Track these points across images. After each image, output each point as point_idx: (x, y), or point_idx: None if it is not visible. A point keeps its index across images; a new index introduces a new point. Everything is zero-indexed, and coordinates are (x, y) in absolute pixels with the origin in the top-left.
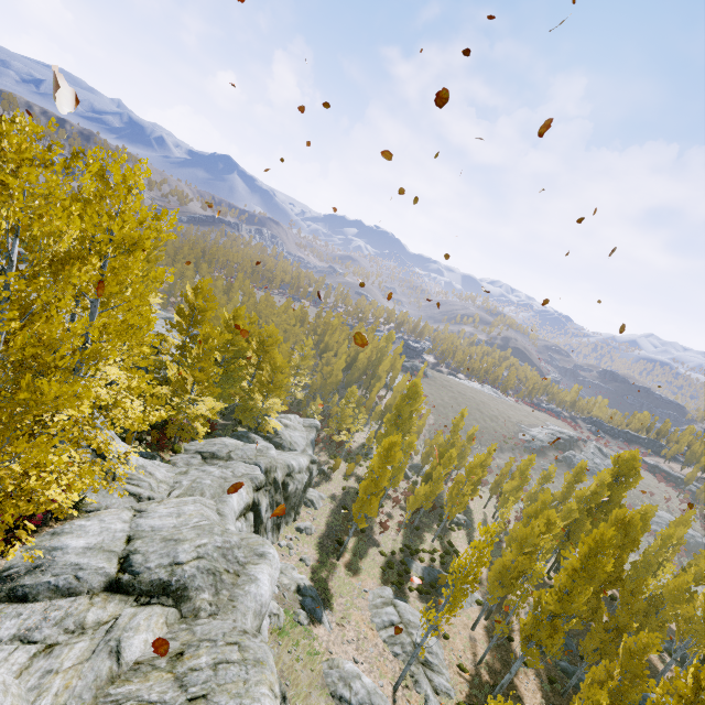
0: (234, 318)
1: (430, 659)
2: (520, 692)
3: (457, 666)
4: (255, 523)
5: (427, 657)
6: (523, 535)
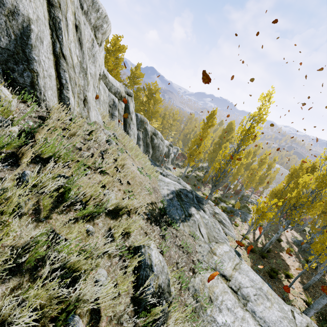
0: (135, 69)
1: (223, 221)
2: (284, 258)
3: (241, 236)
4: (125, 111)
5: (222, 220)
6: (294, 170)
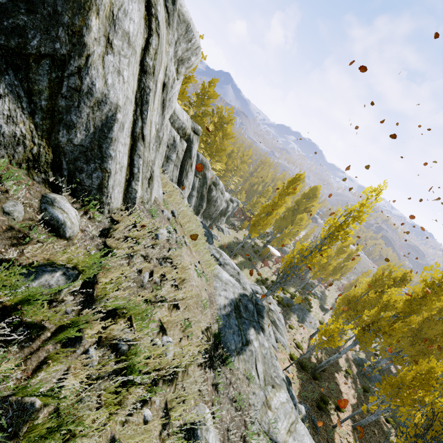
0: (209, 85)
1: (277, 322)
2: (338, 381)
3: (294, 343)
4: (185, 154)
5: (276, 320)
6: (379, 276)
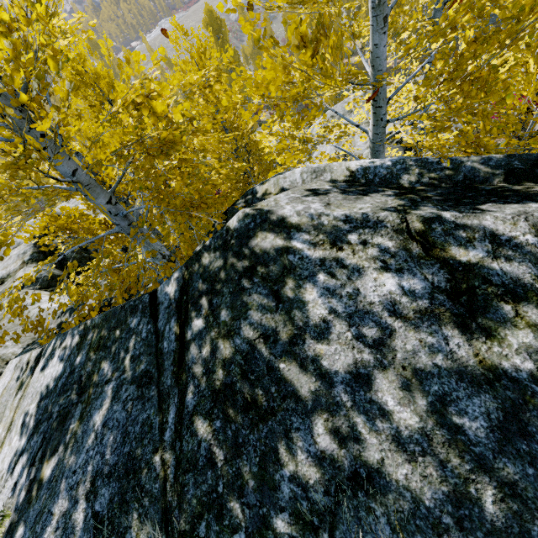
0: None
1: None
2: None
3: None
4: None
5: None
6: None
